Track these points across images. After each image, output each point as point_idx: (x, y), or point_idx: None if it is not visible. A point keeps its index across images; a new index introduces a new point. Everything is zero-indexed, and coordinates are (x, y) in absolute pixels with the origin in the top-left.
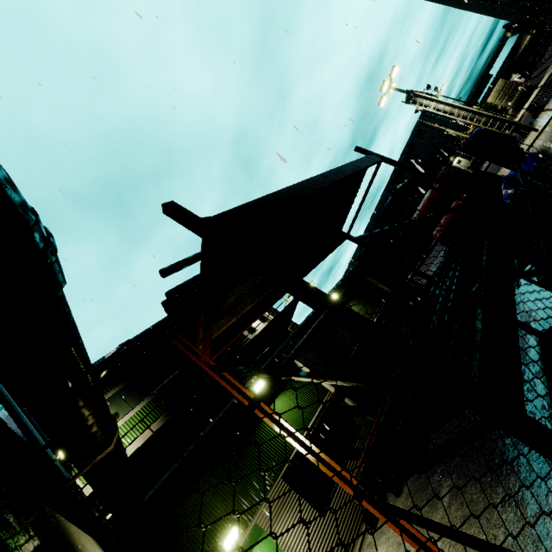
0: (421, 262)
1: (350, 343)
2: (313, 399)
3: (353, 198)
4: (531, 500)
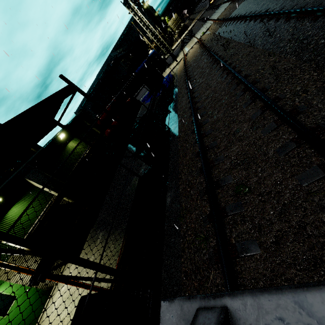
0: None
1: (71, 165)
2: (42, 202)
3: (59, 106)
4: (119, 239)
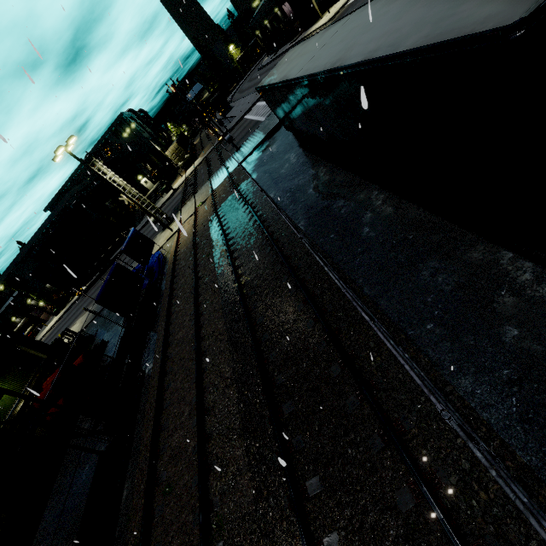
0: (101, 274)
1: None
2: None
3: None
4: None
